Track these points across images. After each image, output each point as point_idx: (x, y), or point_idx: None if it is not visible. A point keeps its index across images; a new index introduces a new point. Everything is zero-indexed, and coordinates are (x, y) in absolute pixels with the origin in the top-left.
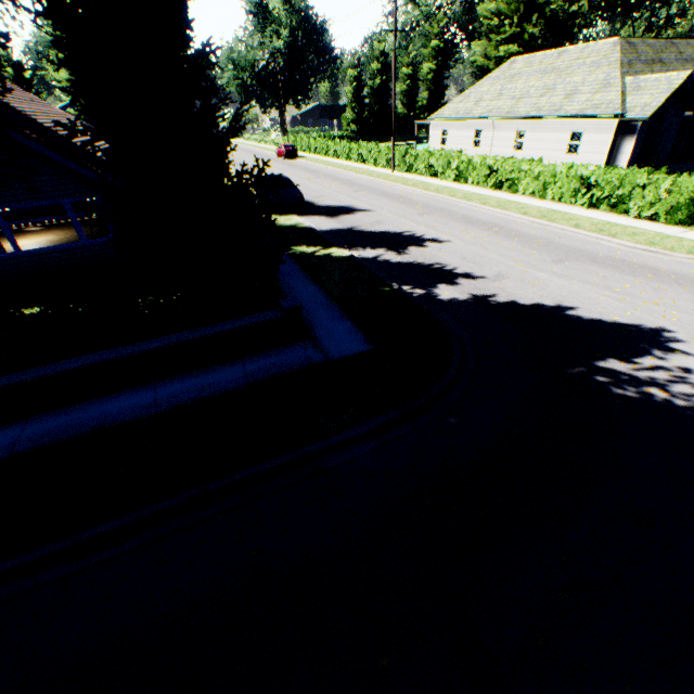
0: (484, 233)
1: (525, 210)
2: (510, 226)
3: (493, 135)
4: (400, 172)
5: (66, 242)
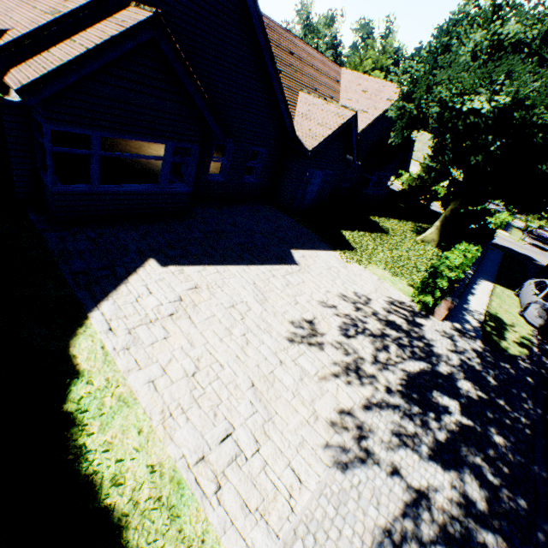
0: None
1: None
2: None
3: None
4: None
5: None
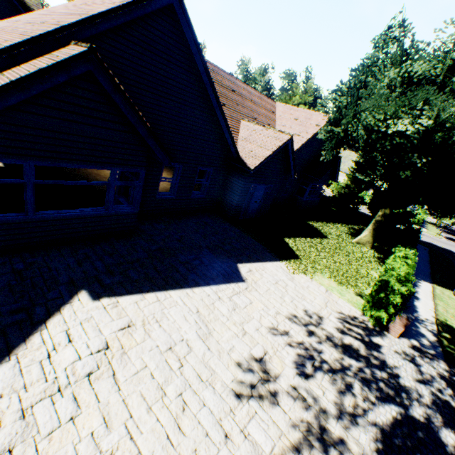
0: None
1: None
2: None
3: None
4: None
5: None
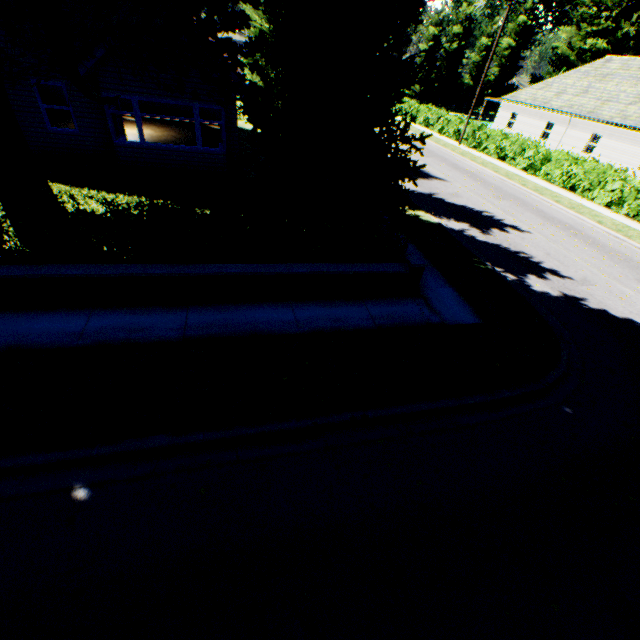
0: (562, 233)
1: (599, 219)
2: (586, 231)
3: (566, 131)
4: (466, 147)
5: (165, 140)
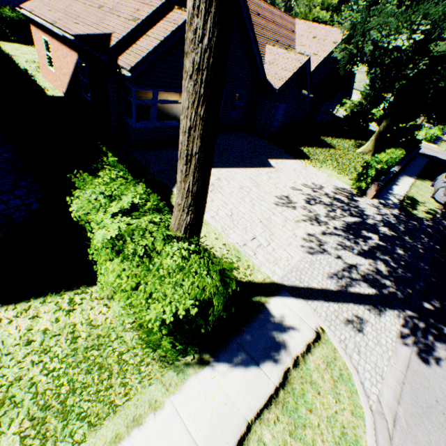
0: None
1: None
2: None
3: None
4: None
5: None
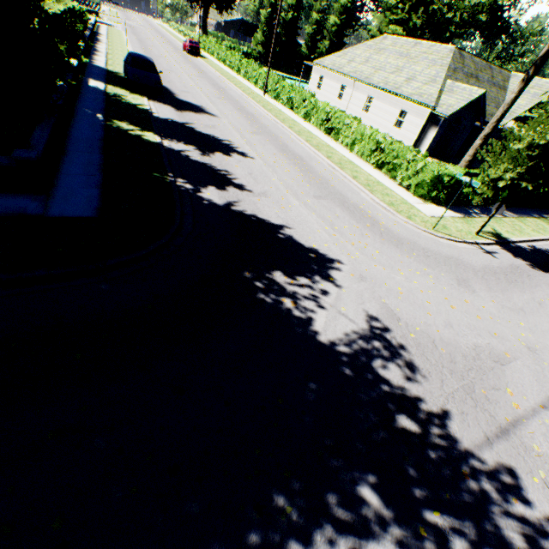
0: (286, 161)
1: (331, 155)
2: (311, 162)
3: (353, 93)
4: (270, 98)
5: None
